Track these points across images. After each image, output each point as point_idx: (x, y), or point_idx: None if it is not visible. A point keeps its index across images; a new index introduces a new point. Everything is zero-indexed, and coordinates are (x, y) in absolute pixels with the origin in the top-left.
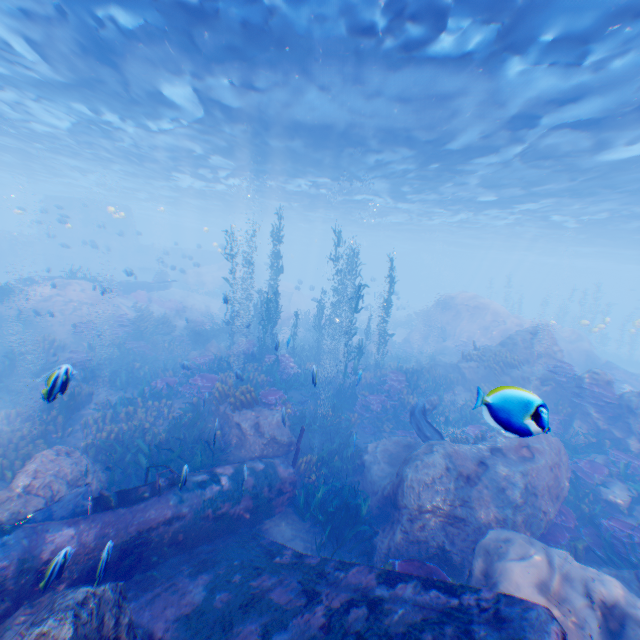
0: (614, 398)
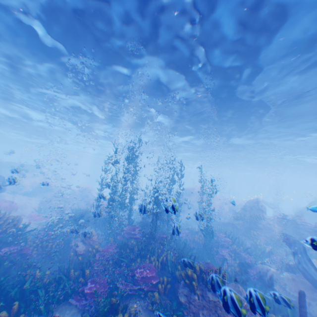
0: (312, 226)
